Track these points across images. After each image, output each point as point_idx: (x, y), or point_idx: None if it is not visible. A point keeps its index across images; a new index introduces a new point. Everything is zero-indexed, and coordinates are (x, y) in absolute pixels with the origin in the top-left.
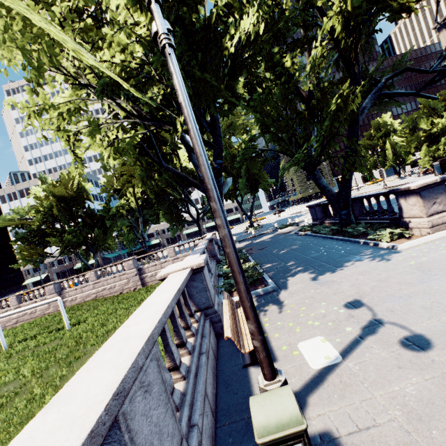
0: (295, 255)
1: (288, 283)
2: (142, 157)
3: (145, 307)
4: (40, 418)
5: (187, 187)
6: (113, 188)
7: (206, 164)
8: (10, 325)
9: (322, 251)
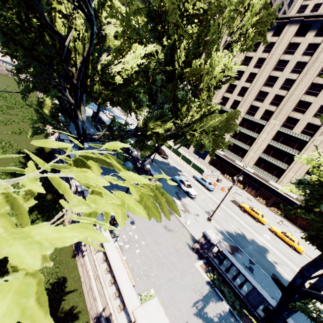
0: None
1: None
2: None
3: None
4: None
5: None
6: None
7: None
8: None
9: None
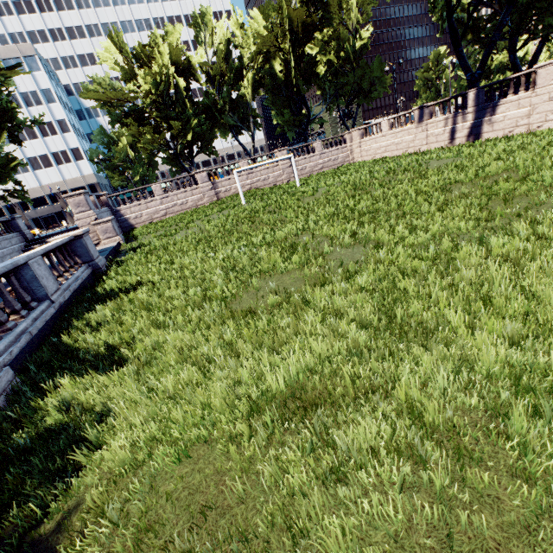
0: None
1: None
2: (444, 6)
3: None
4: None
5: (305, 83)
6: (219, 71)
7: None
8: (157, 217)
9: None
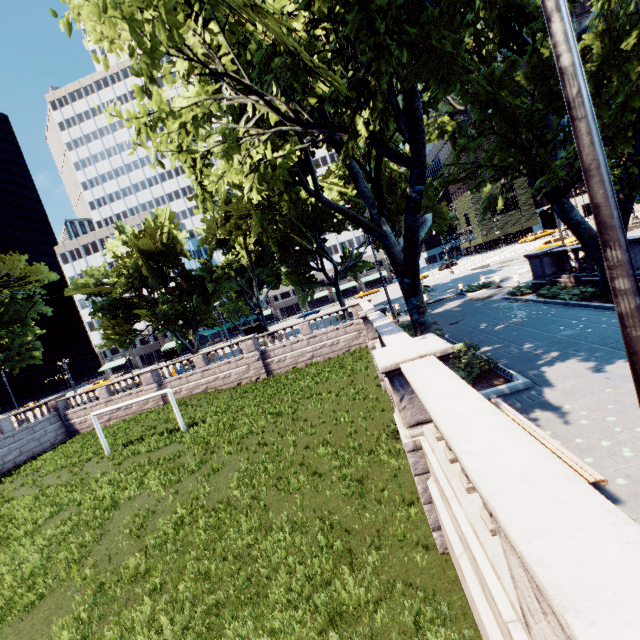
0: (528, 333)
1: (550, 378)
2: (290, 188)
3: (454, 421)
4: (596, 631)
5: (320, 232)
6: (216, 238)
7: (609, 182)
8: (101, 422)
9: (580, 327)
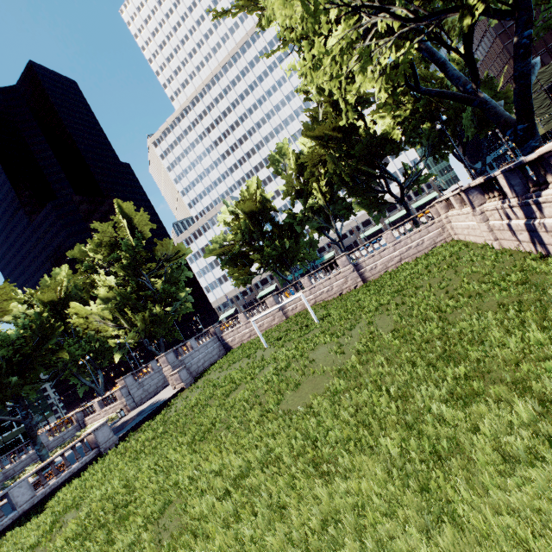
0: None
1: None
2: (392, 91)
3: None
4: None
5: (381, 158)
6: (294, 190)
7: None
8: (245, 339)
9: None
